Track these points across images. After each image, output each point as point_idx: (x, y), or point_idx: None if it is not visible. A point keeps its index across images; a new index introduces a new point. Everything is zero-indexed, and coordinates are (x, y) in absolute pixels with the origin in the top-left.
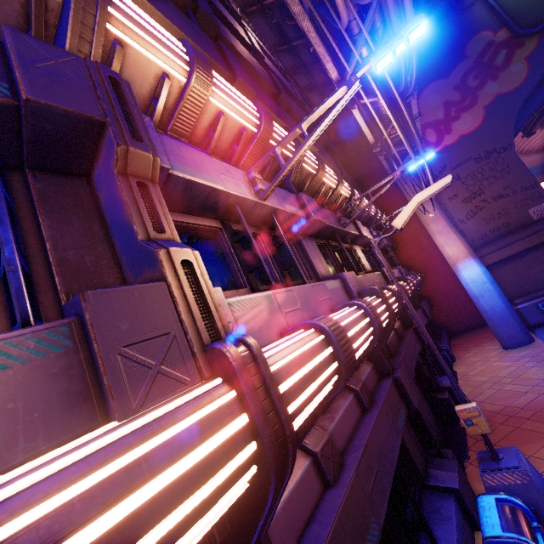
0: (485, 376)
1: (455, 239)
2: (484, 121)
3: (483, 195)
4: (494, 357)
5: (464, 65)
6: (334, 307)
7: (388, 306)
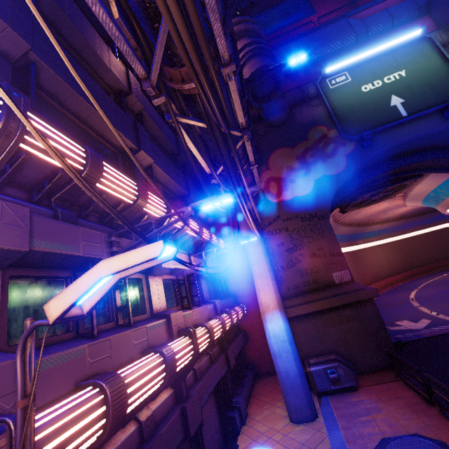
0: None
1: (270, 286)
2: (312, 190)
3: (302, 249)
4: (278, 432)
5: (306, 144)
6: None
7: None
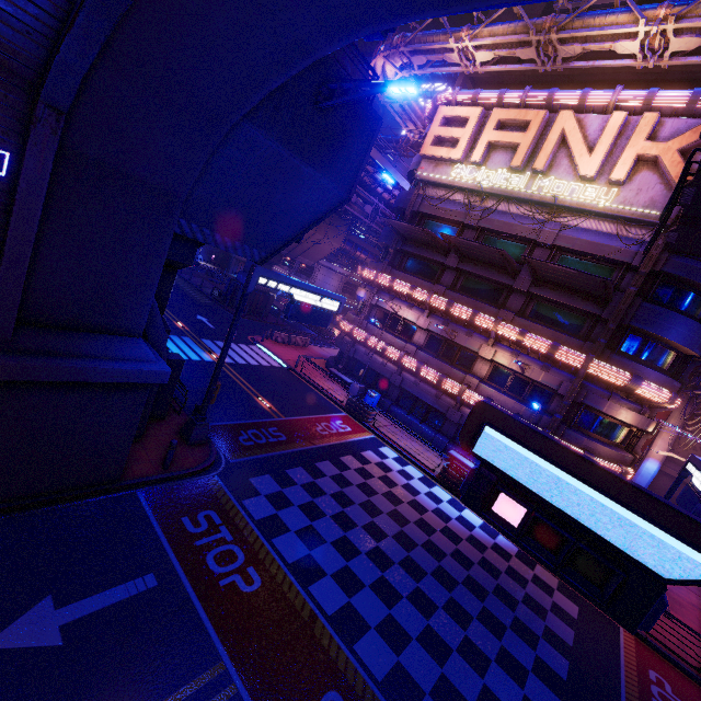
0: None
1: (664, 449)
2: None
3: None
4: None
5: None
6: None
7: None
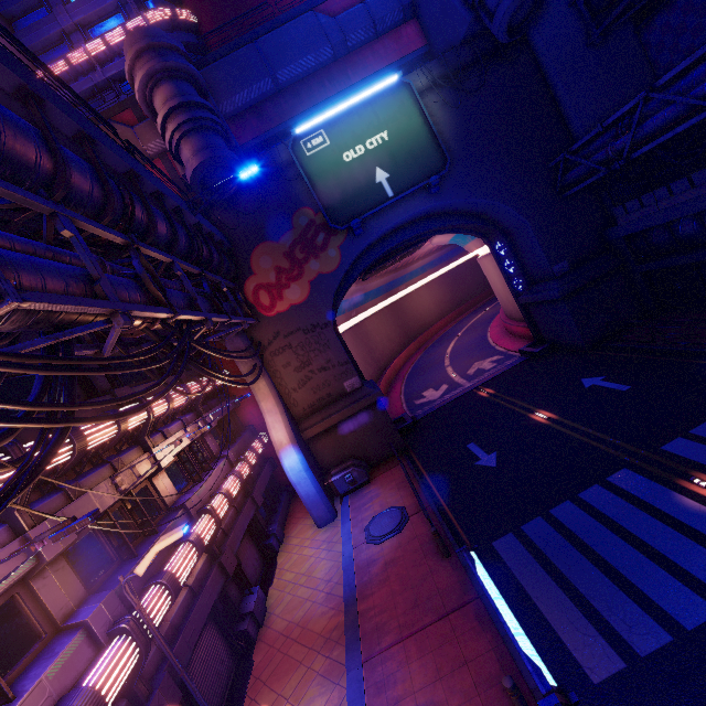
0: (293, 573)
1: (281, 422)
2: (309, 296)
3: (311, 365)
4: (308, 539)
5: (292, 235)
6: (55, 703)
7: (138, 642)
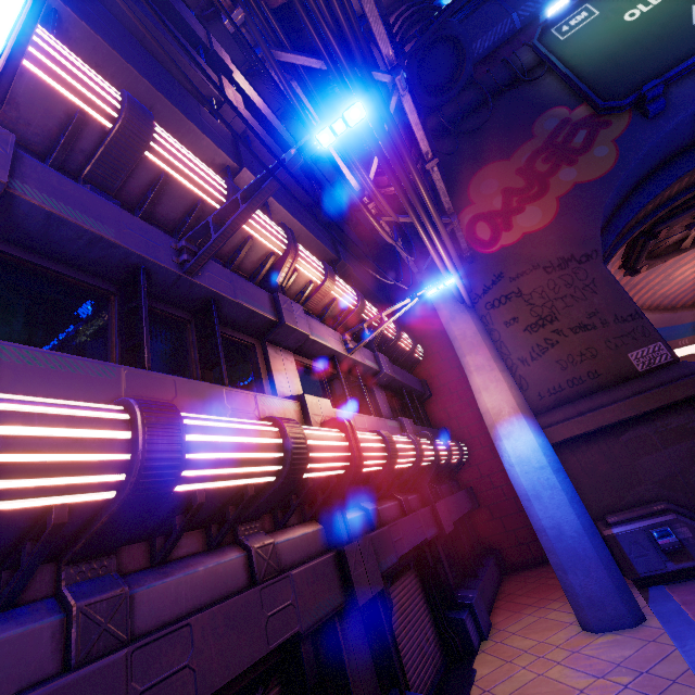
0: None
1: (500, 380)
2: (557, 217)
3: (556, 322)
4: (558, 648)
5: (531, 146)
6: None
7: None
